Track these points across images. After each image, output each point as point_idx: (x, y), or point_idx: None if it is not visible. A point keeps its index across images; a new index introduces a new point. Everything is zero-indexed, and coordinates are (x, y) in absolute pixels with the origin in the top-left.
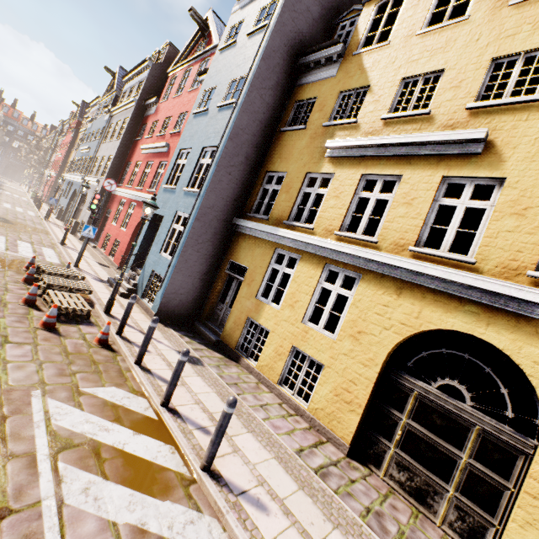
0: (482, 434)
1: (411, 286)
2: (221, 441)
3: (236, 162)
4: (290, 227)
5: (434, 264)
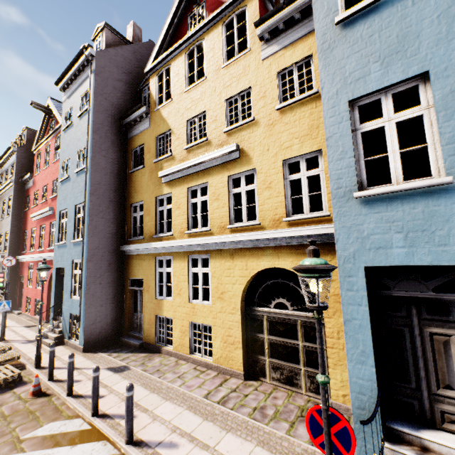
0: (302, 324)
1: (237, 251)
2: (132, 418)
3: (104, 208)
4: (159, 239)
5: (242, 232)
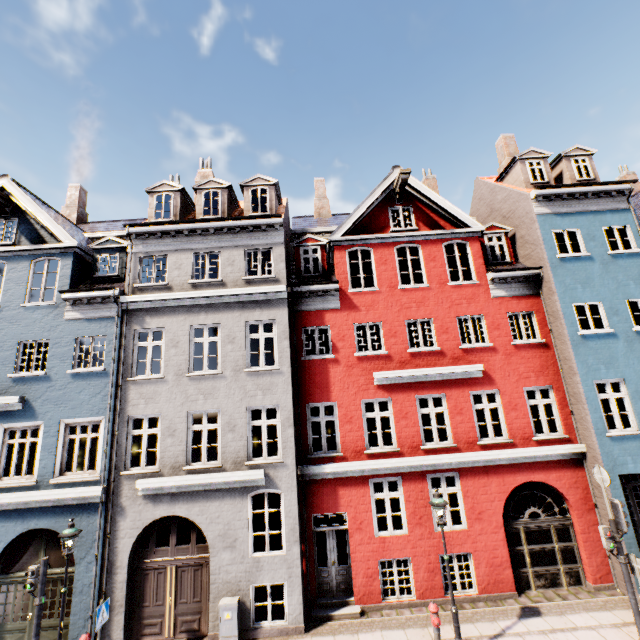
0: None
1: None
2: None
3: None
4: None
5: None
